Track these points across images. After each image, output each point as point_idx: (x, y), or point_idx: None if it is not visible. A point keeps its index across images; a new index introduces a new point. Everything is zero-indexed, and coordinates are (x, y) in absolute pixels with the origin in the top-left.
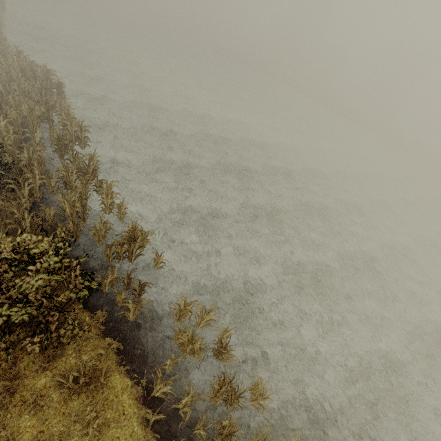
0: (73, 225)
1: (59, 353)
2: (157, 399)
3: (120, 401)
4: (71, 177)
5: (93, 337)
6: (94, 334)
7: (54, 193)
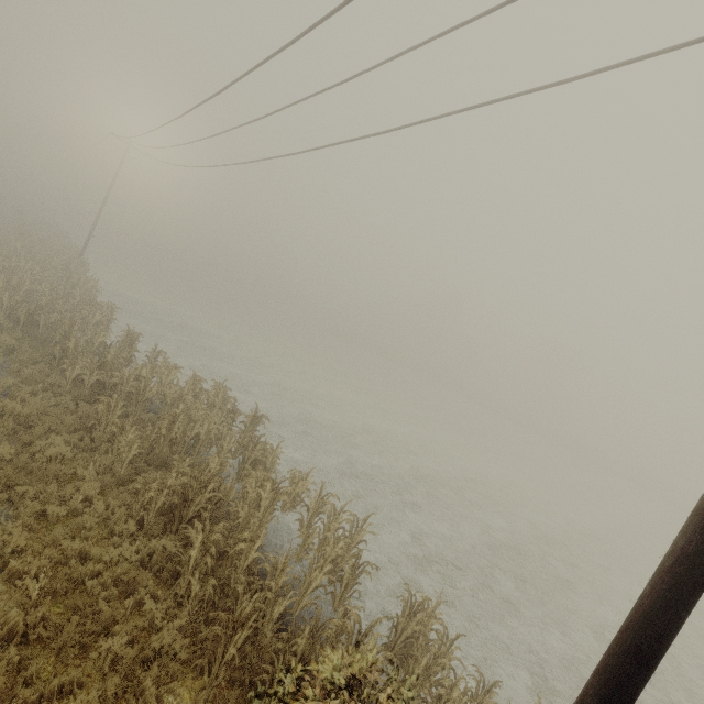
0: None
1: None
2: None
3: None
4: (447, 697)
5: None
6: None
7: None
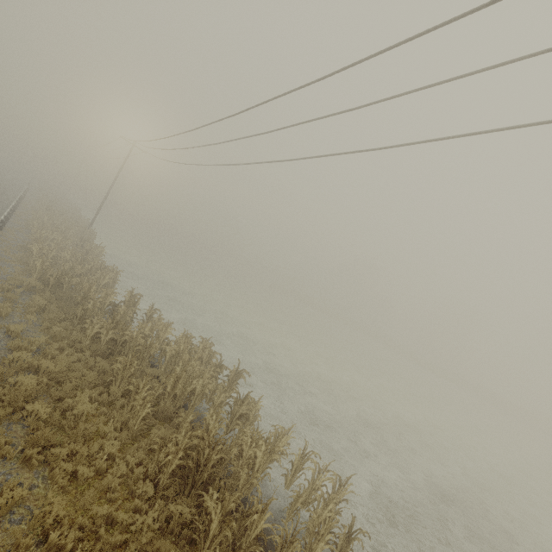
0: None
1: None
2: None
3: None
4: None
5: None
6: None
7: None
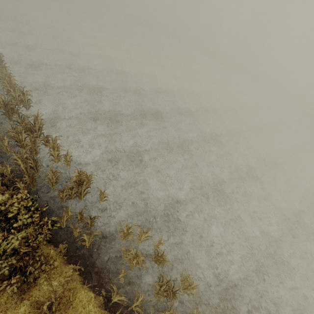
0: (28, 178)
1: (32, 285)
2: (115, 303)
3: (87, 311)
4: (20, 136)
5: (59, 266)
6: (59, 263)
7: (8, 151)
